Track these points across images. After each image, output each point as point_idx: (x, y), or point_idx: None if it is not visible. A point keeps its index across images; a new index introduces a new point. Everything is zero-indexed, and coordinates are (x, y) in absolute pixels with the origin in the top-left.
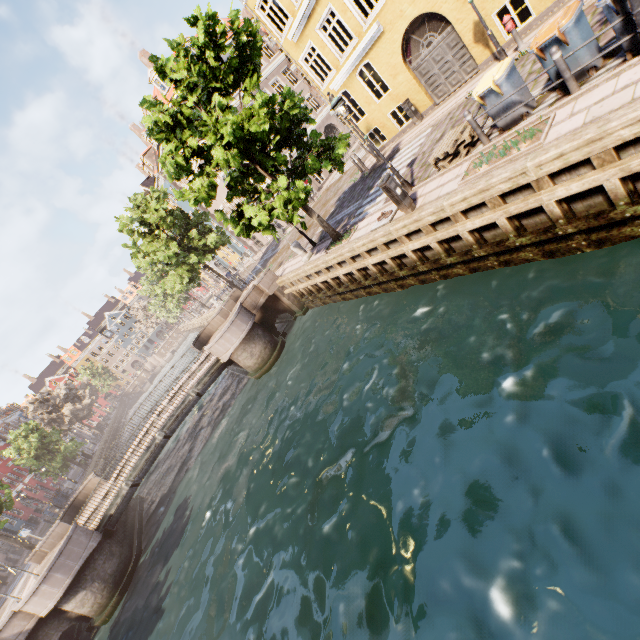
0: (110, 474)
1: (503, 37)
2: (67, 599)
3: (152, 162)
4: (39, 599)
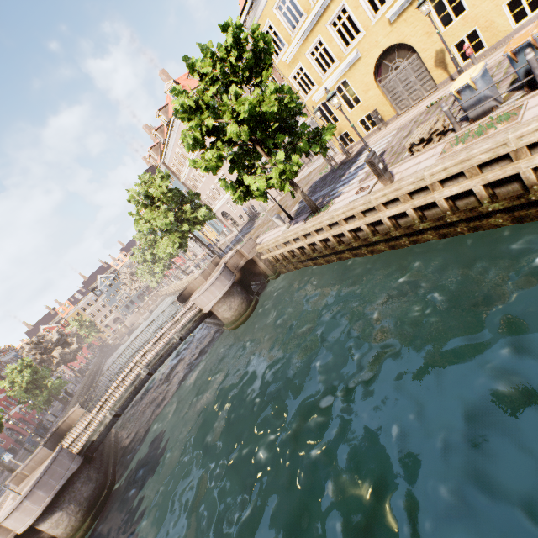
0: (93, 406)
1: (459, 63)
2: (44, 518)
3: (157, 154)
4: (20, 515)
